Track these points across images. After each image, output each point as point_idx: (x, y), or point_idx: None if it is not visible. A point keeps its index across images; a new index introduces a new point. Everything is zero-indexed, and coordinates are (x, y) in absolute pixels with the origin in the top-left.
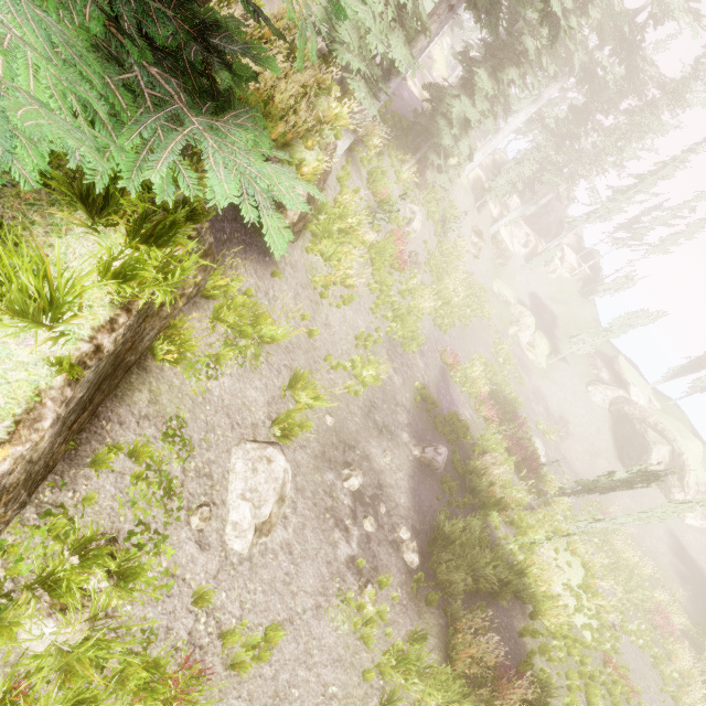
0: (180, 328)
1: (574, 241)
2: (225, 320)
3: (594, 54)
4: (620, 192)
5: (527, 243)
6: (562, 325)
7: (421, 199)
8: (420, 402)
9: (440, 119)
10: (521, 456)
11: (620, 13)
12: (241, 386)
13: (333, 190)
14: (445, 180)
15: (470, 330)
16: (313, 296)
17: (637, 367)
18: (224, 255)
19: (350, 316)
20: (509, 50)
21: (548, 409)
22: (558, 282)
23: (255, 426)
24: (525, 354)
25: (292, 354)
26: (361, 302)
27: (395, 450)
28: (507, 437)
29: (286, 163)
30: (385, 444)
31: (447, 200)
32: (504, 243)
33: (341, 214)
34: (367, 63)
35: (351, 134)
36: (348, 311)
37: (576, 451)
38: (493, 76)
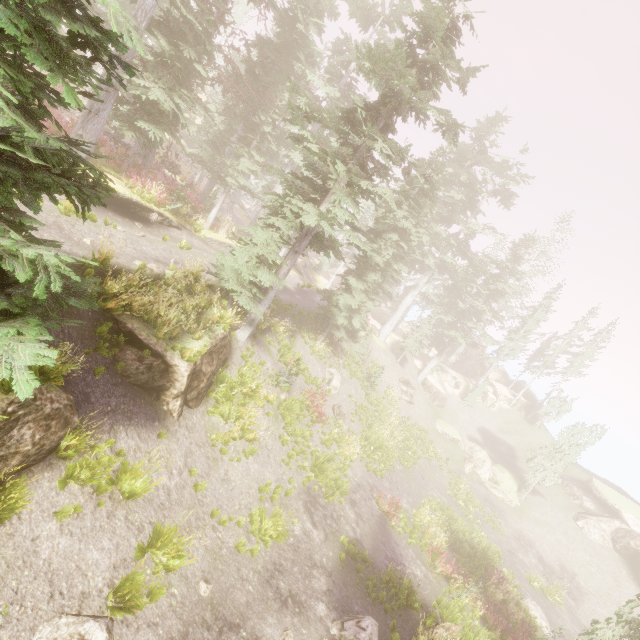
0: (18, 486)
1: (499, 376)
2: (76, 477)
3: (441, 257)
4: (512, 333)
5: (457, 384)
6: (522, 456)
7: (342, 363)
8: (349, 560)
9: (334, 309)
10: (502, 627)
11: (439, 236)
12: (81, 547)
13: (239, 365)
14: (359, 347)
15: (417, 472)
16: (212, 453)
17: (621, 490)
18: (104, 423)
19: (255, 468)
20: (367, 264)
21: (542, 559)
22: (501, 414)
23: (86, 595)
24: (491, 492)
25: (168, 511)
26: (270, 455)
27: (303, 629)
28: (479, 600)
29: (171, 351)
30: (288, 620)
31: (369, 361)
32: (434, 387)
33: (242, 381)
34: (242, 286)
35: (248, 326)
36: (252, 464)
37: (602, 618)
38: (362, 279)
